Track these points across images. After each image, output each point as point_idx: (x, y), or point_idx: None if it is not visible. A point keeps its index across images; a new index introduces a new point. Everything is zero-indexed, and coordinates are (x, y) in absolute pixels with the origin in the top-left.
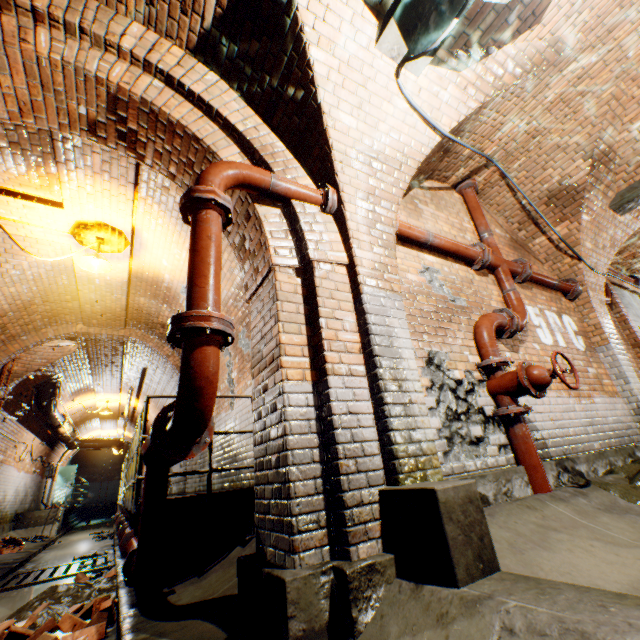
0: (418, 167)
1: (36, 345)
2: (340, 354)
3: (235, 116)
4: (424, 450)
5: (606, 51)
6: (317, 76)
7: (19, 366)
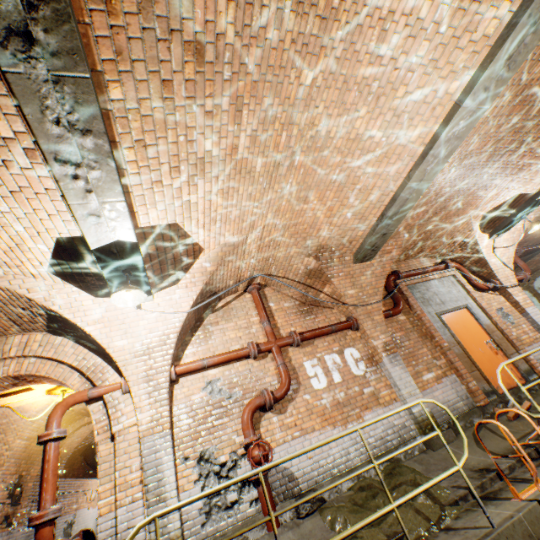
0: (198, 313)
1: (65, 440)
2: (127, 490)
3: (72, 357)
4: (172, 537)
5: (262, 229)
6: (95, 336)
7: (65, 448)
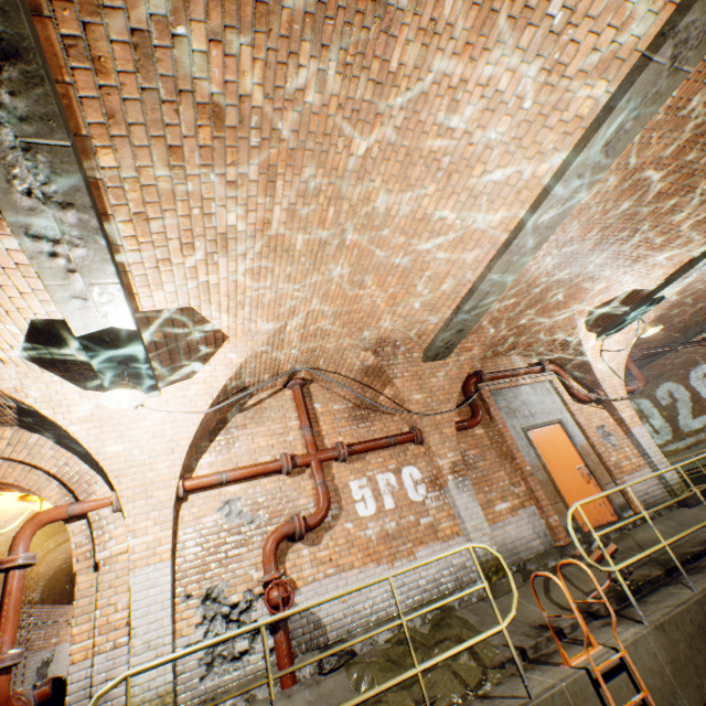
0: (220, 412)
1: (43, 557)
2: (109, 634)
3: (51, 462)
4: (161, 692)
5: (305, 315)
6: (81, 438)
7: (44, 567)
